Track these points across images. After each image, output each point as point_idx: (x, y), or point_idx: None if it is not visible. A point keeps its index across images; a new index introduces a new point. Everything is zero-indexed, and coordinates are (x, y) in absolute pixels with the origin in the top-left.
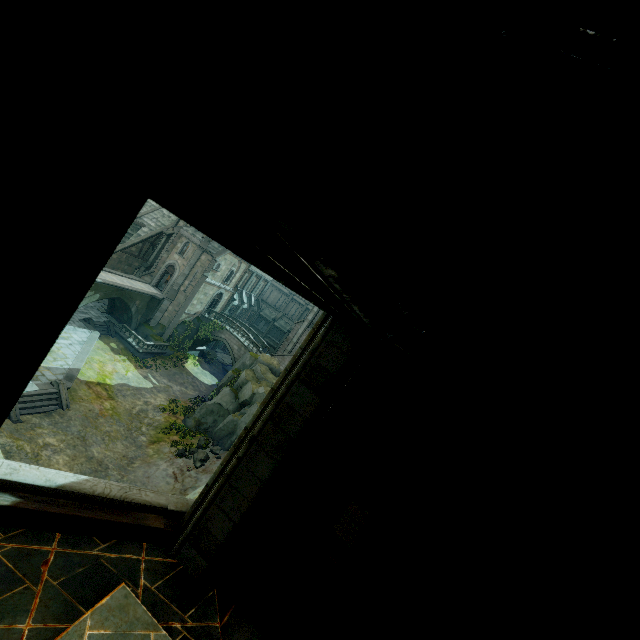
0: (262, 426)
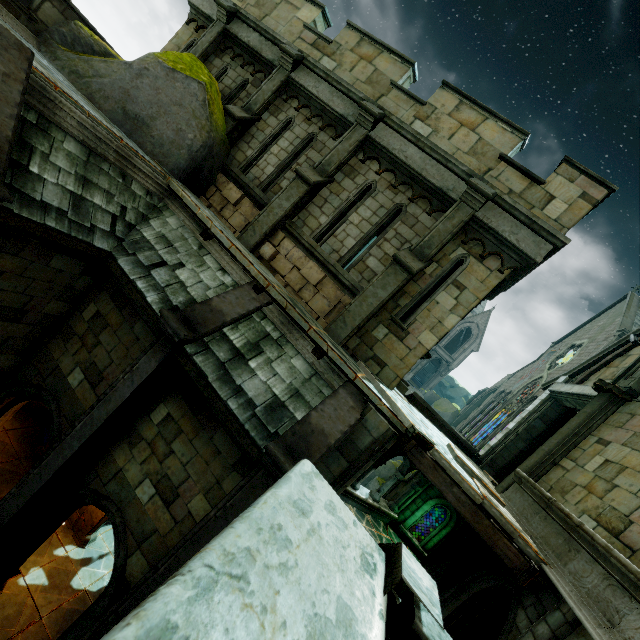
0: (522, 431)
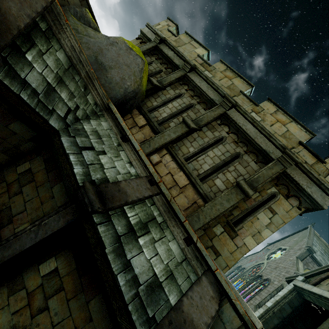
0: (277, 310)
